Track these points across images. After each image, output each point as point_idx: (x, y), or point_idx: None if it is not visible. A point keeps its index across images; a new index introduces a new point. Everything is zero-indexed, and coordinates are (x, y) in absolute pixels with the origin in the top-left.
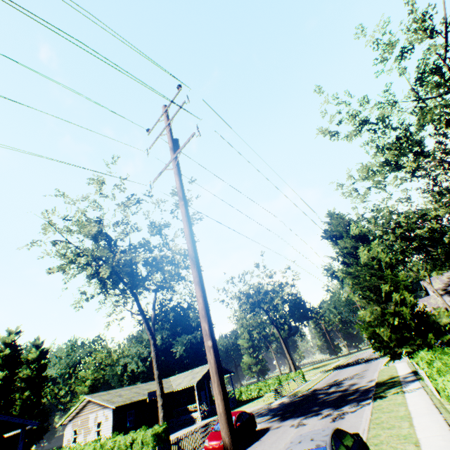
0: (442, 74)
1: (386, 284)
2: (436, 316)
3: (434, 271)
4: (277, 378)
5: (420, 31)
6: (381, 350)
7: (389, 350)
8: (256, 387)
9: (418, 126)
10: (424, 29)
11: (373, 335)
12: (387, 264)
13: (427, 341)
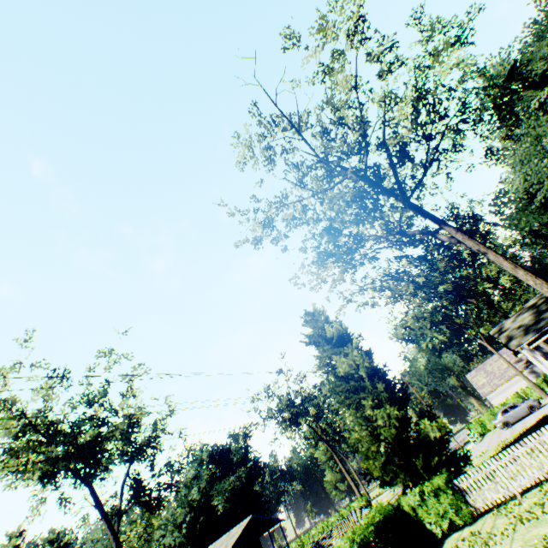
0: (325, 165)
1: (368, 397)
2: (426, 428)
3: (481, 326)
4: (339, 513)
5: (287, 130)
6: (379, 487)
7: (388, 484)
8: (319, 530)
9: (326, 221)
10: (291, 127)
11: (366, 468)
12: (368, 368)
13: (418, 468)
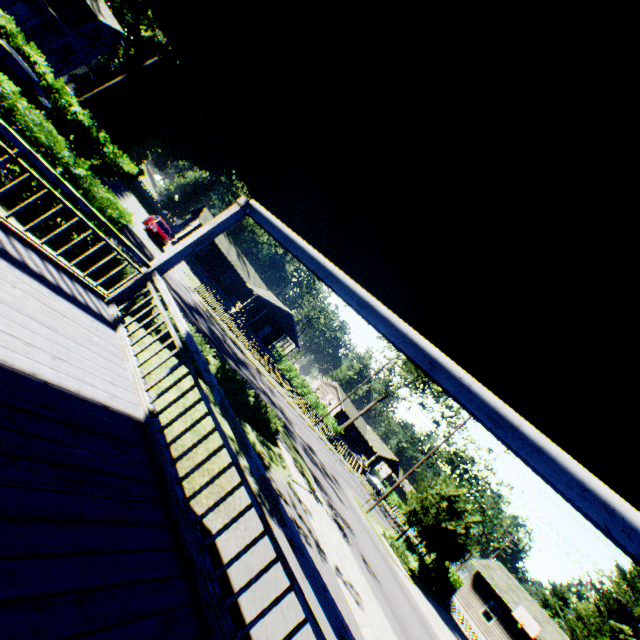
0: None
1: None
2: None
3: None
4: None
5: None
6: None
7: None
8: None
9: None
10: None
11: None
12: None
13: None
